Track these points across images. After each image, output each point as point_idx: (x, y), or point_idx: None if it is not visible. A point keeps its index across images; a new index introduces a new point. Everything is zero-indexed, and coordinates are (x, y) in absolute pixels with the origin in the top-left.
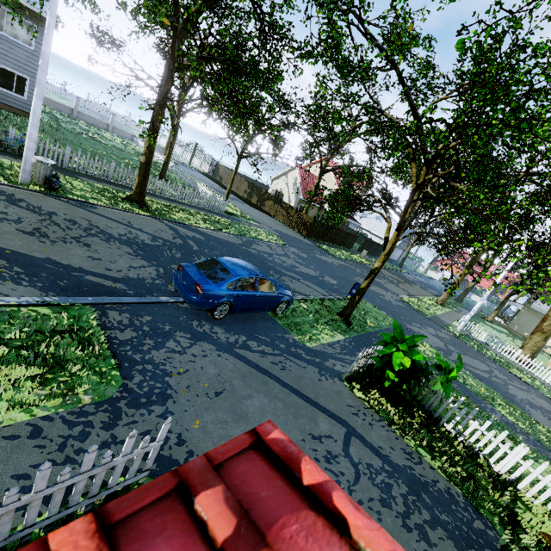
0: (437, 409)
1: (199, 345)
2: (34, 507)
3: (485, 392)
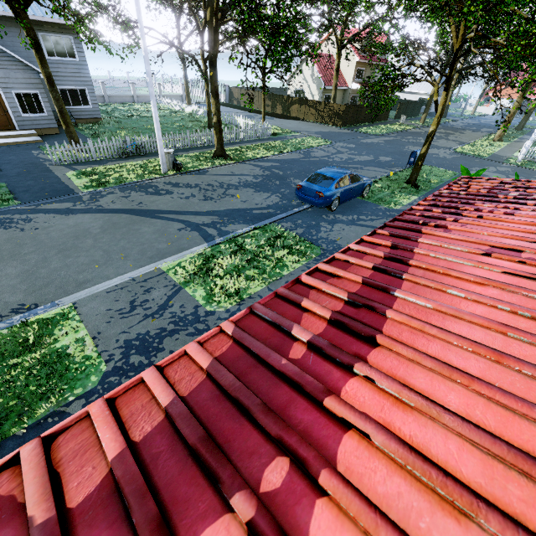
0: None
1: (336, 226)
2: None
3: None
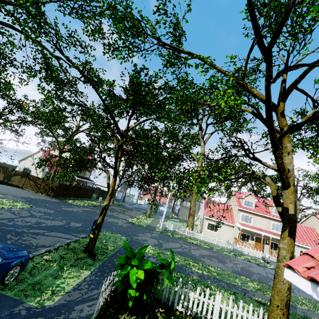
0: (169, 295)
1: None
2: None
3: (185, 261)
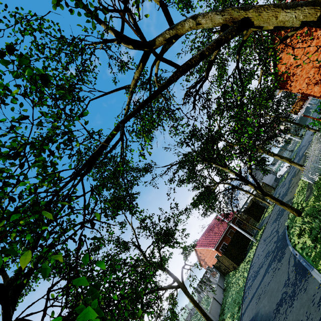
0: None
1: None
2: None
3: None
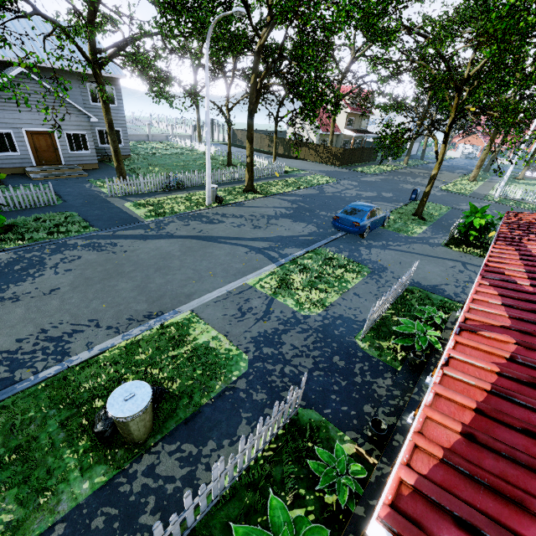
0: None
1: (372, 250)
2: (402, 285)
3: None
